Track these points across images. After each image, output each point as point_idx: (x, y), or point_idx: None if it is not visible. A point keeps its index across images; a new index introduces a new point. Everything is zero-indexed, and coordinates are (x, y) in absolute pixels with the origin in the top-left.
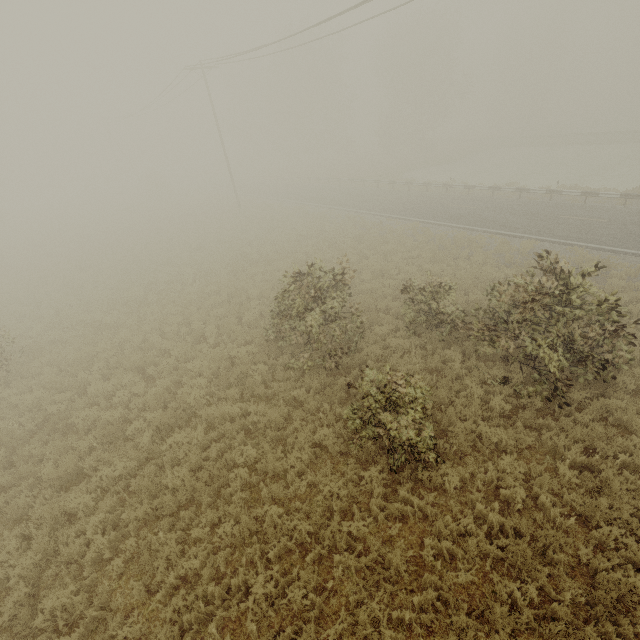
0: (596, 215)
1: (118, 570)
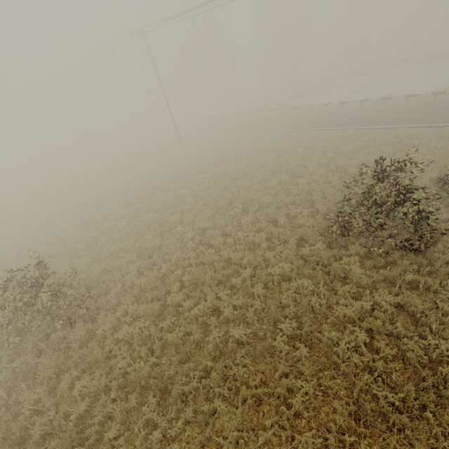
0: None
1: None
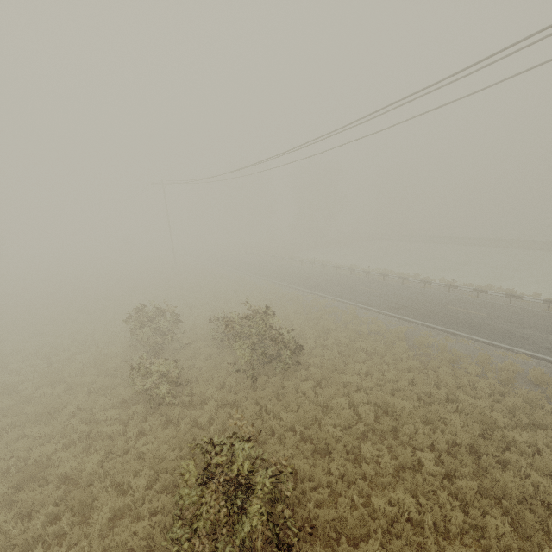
0: (380, 288)
1: None
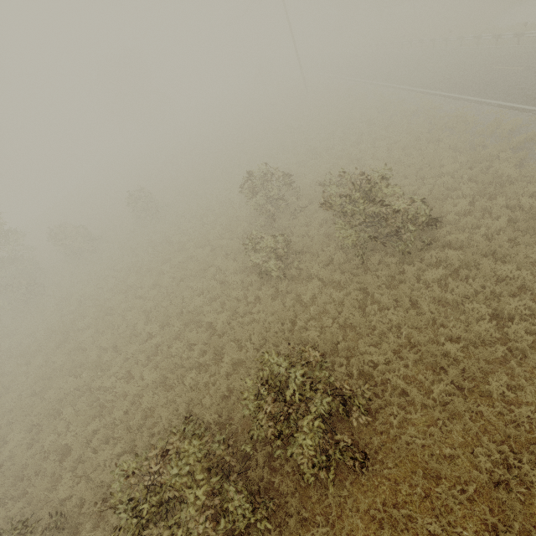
0: None
1: (170, 291)
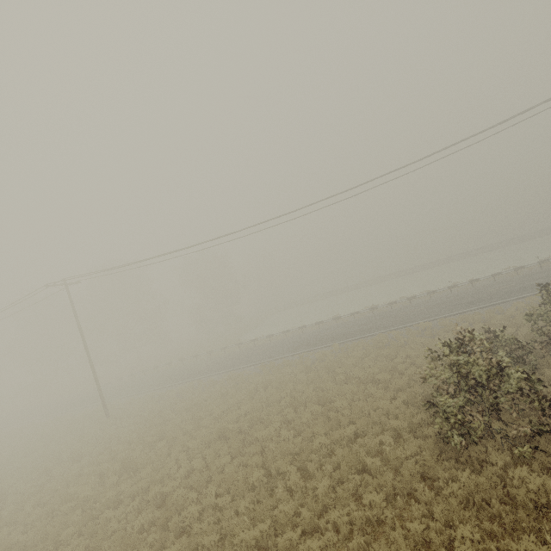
0: (413, 308)
1: None
